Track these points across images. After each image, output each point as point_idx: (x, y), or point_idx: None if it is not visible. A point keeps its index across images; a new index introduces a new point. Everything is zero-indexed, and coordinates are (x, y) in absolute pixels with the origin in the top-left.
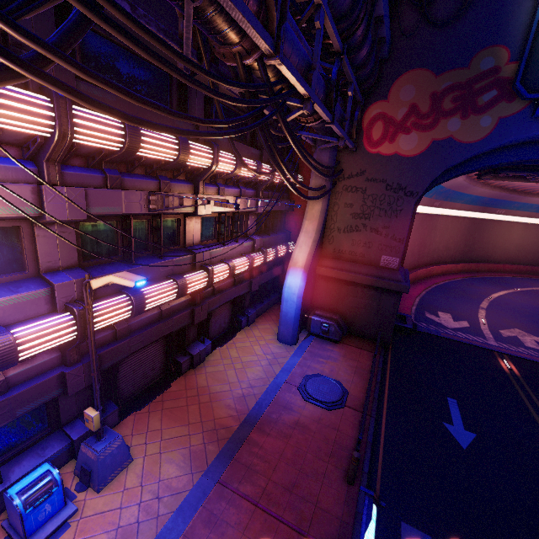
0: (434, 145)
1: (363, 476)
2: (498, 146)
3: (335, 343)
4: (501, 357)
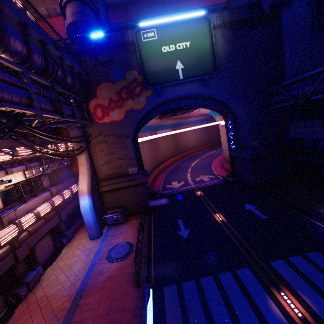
0: (127, 113)
1: (144, 279)
2: (153, 107)
3: (124, 223)
4: (197, 190)
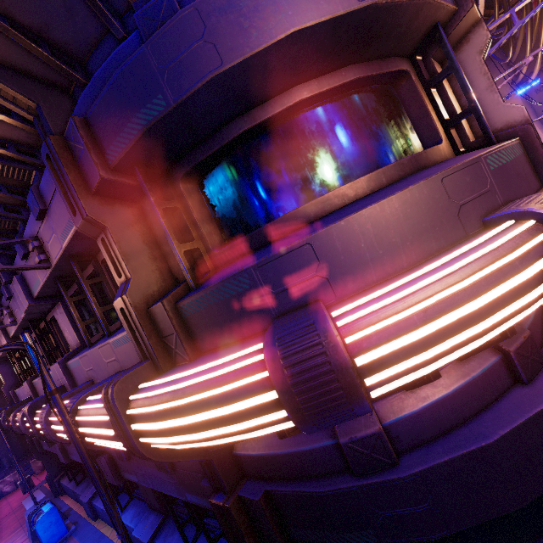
0: None
1: None
2: None
3: None
4: None
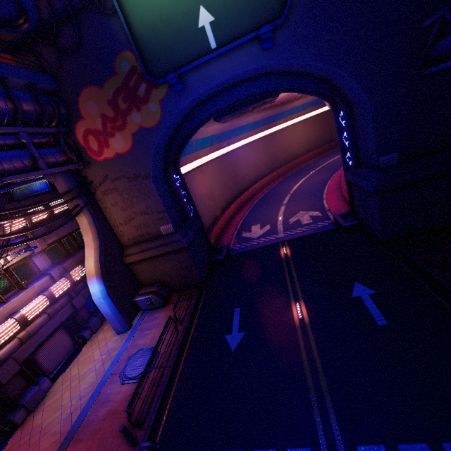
0: (135, 137)
1: (147, 431)
2: (181, 116)
3: (163, 307)
4: (283, 246)
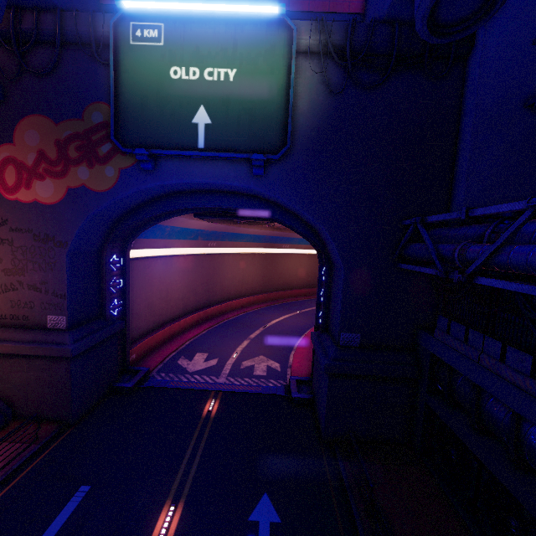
0: (70, 192)
1: None
2: (144, 195)
3: None
4: (214, 397)
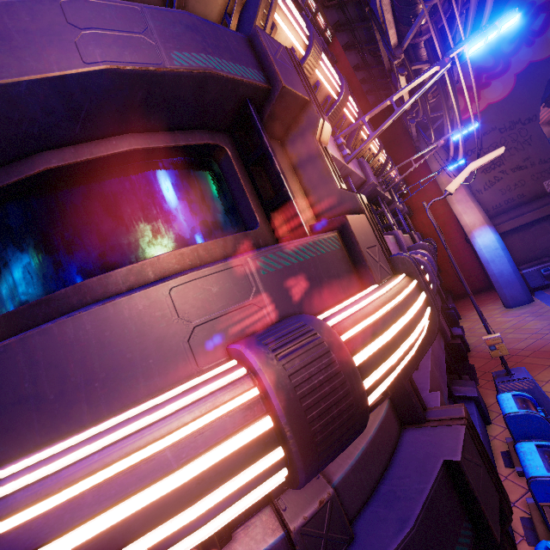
0: (519, 77)
1: None
2: None
3: None
4: None
